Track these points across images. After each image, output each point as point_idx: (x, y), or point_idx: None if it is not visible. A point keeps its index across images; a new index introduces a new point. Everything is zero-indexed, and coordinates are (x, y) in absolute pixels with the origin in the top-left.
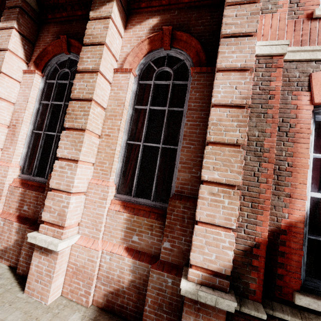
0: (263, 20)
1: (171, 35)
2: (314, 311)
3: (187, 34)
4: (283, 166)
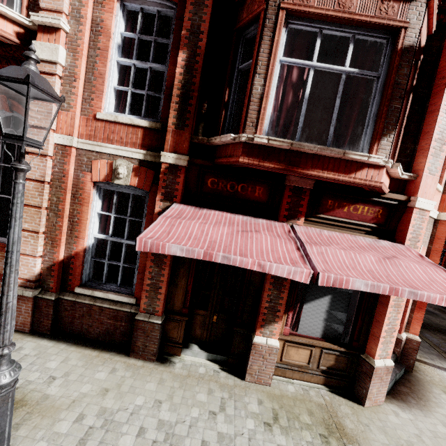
0: (61, 116)
1: (8, 102)
2: (85, 294)
3: (21, 106)
4: (75, 220)
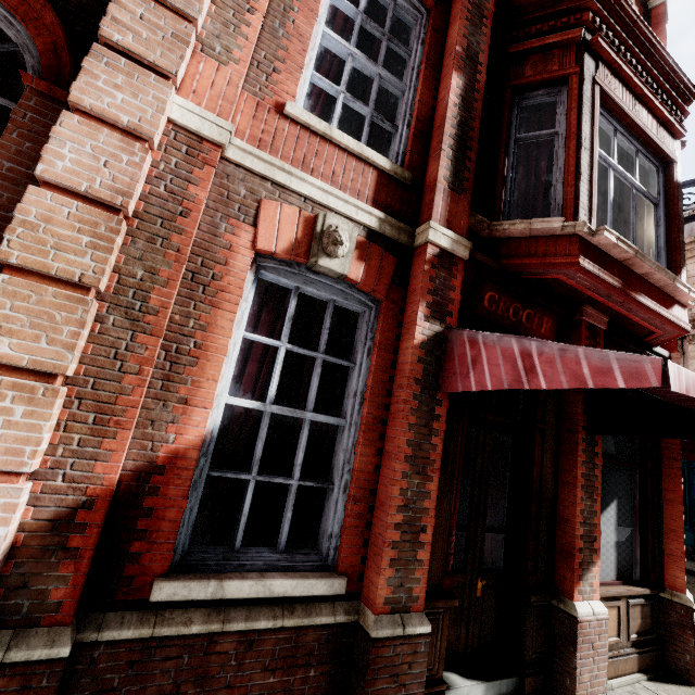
0: (201, 65)
1: None
2: (184, 603)
3: None
4: (185, 347)
